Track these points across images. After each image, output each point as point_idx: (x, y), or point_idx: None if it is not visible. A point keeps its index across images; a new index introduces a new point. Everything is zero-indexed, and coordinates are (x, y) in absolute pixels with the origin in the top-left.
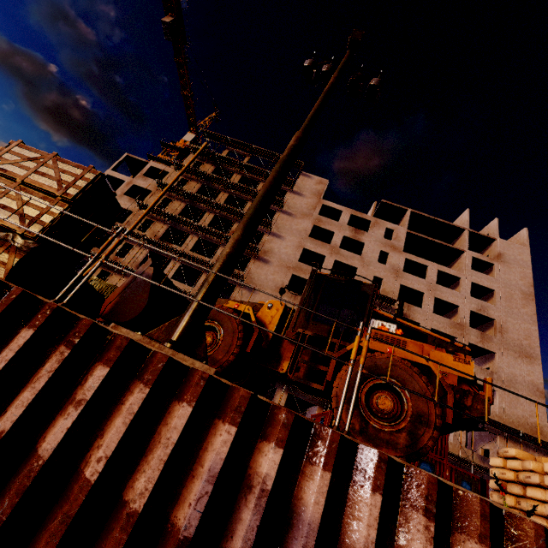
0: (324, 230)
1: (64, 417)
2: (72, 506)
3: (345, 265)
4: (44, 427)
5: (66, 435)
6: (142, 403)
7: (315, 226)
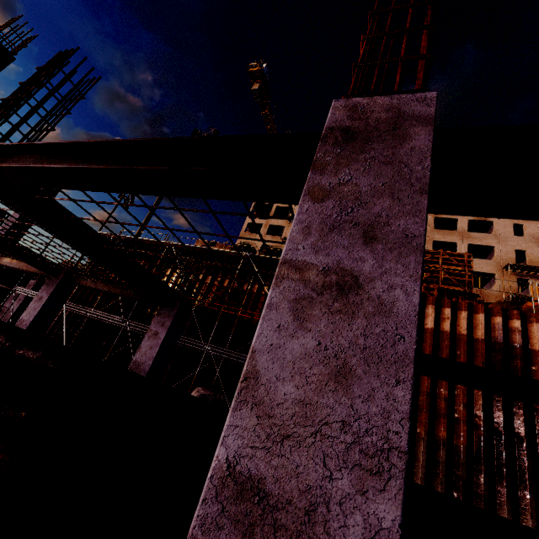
0: (445, 219)
1: None
2: None
3: (478, 246)
4: None
5: None
6: None
7: (436, 218)
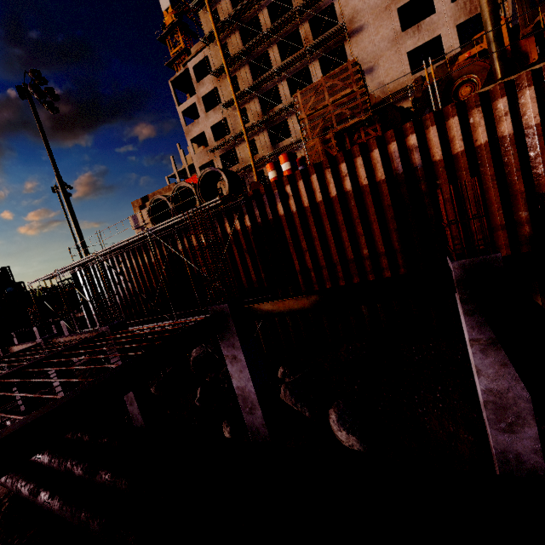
0: None
1: (505, 121)
2: (538, 132)
3: None
4: (495, 133)
5: (511, 124)
6: (534, 92)
7: None
